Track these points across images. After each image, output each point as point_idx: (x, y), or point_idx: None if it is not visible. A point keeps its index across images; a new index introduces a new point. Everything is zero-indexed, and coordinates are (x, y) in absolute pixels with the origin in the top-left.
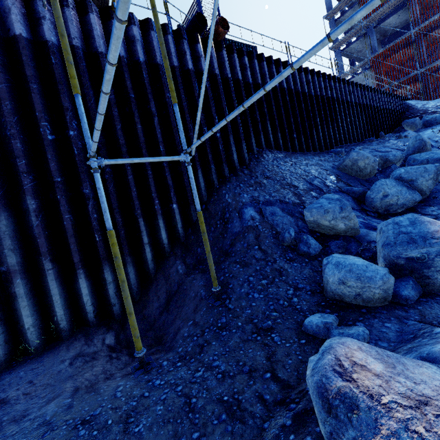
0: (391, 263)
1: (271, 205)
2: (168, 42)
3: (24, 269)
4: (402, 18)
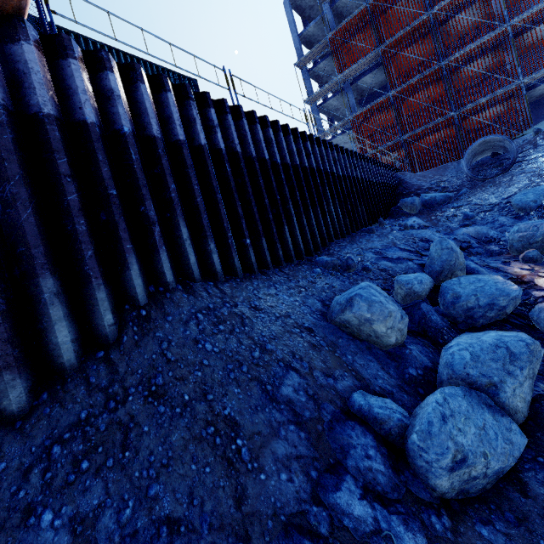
0: None
1: None
2: None
3: None
4: (378, 79)
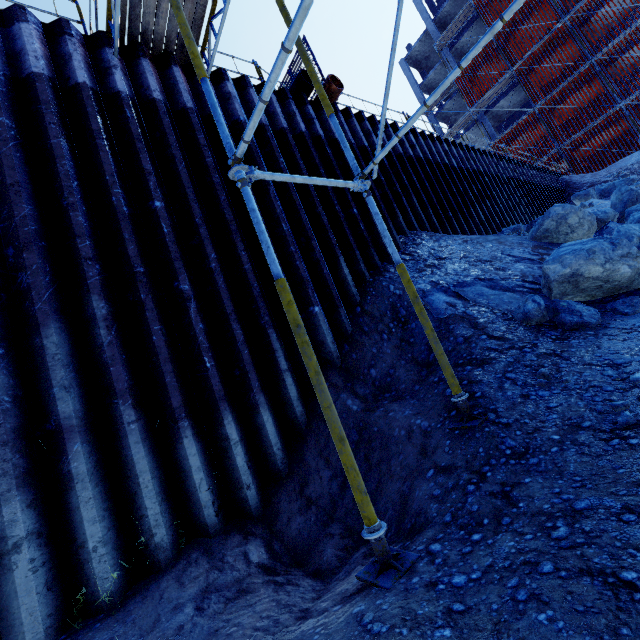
0: None
1: (469, 285)
2: (272, 102)
3: (86, 425)
4: (515, 100)
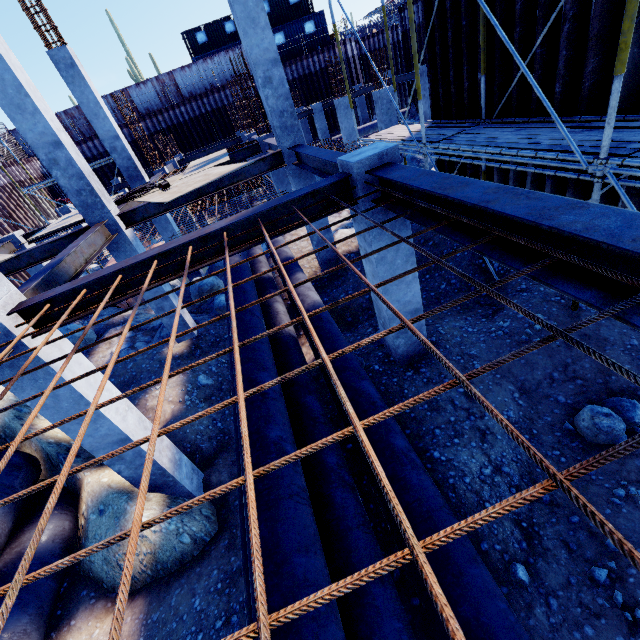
0: None
1: None
2: None
3: None
4: None
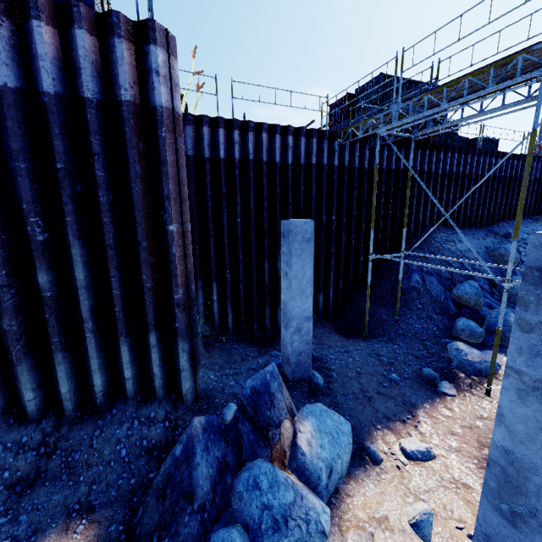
0: (488, 328)
1: (430, 275)
2: (393, 152)
3: None
4: None
